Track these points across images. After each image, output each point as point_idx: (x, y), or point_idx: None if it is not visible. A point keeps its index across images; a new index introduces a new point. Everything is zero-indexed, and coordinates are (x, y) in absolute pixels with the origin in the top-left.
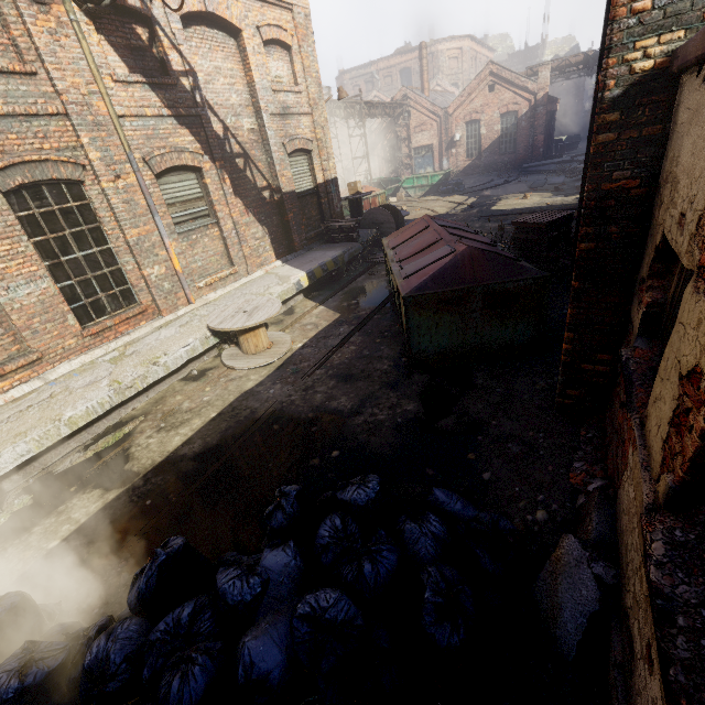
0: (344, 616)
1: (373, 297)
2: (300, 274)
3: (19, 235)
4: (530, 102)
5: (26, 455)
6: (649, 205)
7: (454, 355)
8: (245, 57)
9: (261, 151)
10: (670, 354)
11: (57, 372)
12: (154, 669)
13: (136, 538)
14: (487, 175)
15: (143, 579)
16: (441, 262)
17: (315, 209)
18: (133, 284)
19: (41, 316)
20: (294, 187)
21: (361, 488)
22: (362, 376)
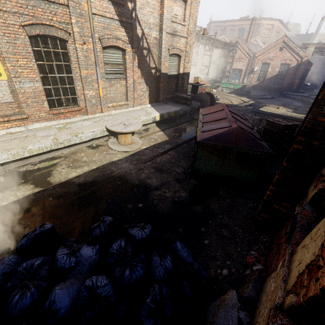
0: (105, 294)
1: (187, 135)
2: (156, 114)
3: (31, 58)
4: (298, 62)
5: (6, 160)
6: None
7: (213, 176)
8: (162, 0)
9: (157, 49)
10: (321, 227)
11: (33, 126)
12: (13, 284)
13: (39, 213)
14: (264, 92)
15: (25, 239)
16: (221, 130)
17: (174, 85)
18: (78, 96)
19: (32, 99)
20: (167, 71)
21: (141, 230)
22: (167, 171)
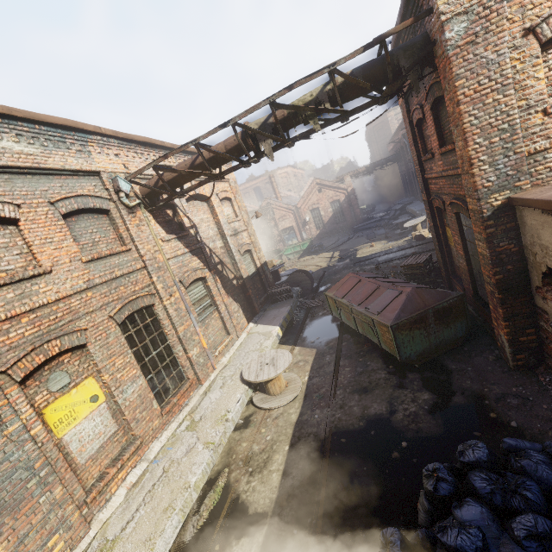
0: (547, 526)
1: (329, 331)
2: (276, 329)
3: (126, 350)
4: (345, 194)
5: (178, 526)
6: (522, 254)
7: (427, 354)
8: (213, 210)
9: (227, 257)
10: None
11: (154, 451)
12: None
13: None
14: (333, 236)
15: None
16: (400, 300)
17: (259, 283)
18: (183, 365)
19: (139, 407)
20: (248, 273)
21: (475, 449)
22: (373, 385)
